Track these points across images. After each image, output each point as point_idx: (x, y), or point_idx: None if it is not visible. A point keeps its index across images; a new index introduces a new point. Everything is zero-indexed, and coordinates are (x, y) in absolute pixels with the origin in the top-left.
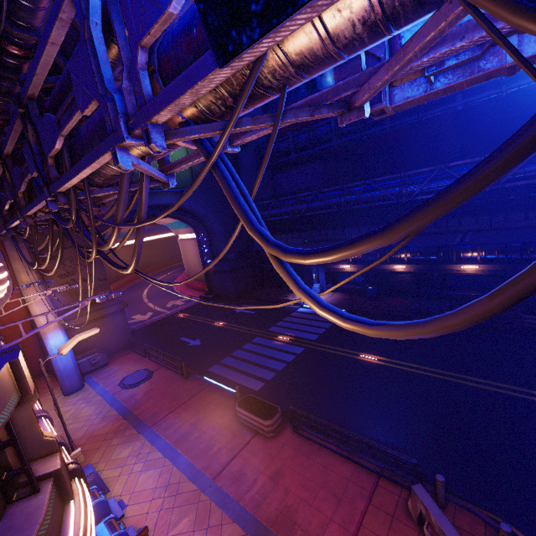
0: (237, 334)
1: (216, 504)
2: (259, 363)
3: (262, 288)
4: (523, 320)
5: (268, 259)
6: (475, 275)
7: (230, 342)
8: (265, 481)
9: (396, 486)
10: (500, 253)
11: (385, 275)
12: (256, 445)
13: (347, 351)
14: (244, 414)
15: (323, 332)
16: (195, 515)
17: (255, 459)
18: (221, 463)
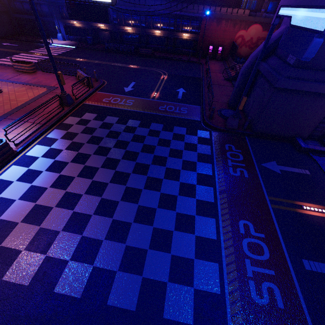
0: (7, 52)
1: (9, 82)
2: (24, 60)
3: (22, 35)
4: (140, 51)
5: (20, 10)
6: (132, 34)
7: (3, 54)
8: (30, 79)
9: (76, 77)
10: (138, 22)
11: (96, 31)
12: (25, 74)
13: (72, 58)
14: (17, 65)
15: (61, 53)
16: (1, 84)
17: (25, 76)
18: (9, 77)
